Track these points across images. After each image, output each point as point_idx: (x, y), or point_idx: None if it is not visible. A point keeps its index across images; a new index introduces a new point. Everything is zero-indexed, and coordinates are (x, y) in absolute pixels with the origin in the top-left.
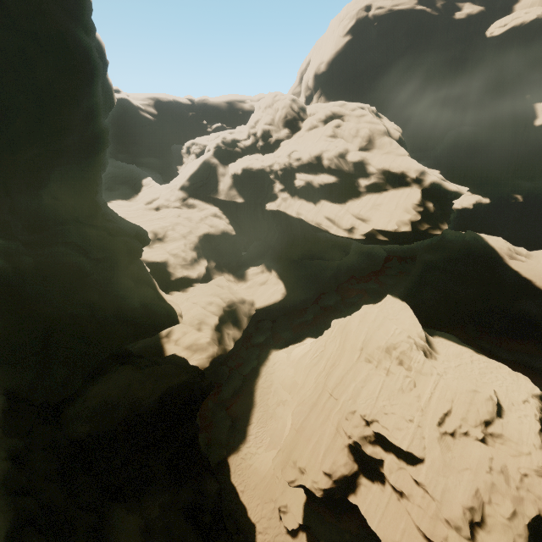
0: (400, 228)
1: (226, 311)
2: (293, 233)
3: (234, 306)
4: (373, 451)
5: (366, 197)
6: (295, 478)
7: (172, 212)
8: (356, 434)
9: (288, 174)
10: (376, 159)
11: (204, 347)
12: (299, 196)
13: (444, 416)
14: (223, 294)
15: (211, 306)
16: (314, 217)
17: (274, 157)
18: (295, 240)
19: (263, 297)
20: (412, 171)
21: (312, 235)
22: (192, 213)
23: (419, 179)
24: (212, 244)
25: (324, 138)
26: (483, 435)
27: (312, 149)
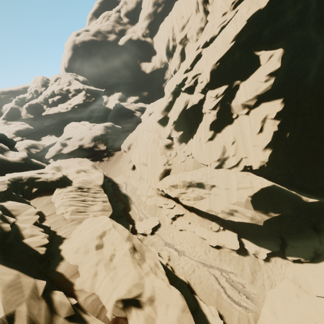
0: (80, 102)
1: (31, 146)
2: (57, 121)
3: (35, 145)
4: (64, 141)
5: (72, 99)
6: (48, 156)
7: (0, 126)
8: (60, 140)
9: (46, 101)
10: (72, 87)
11: (21, 151)
12: (52, 107)
13: (81, 130)
14: (29, 142)
15: (23, 144)
16: (57, 110)
17: (40, 97)
18: (59, 123)
19: (49, 142)
20: (81, 87)
21: (63, 119)
22: (11, 126)
23: (84, 89)
24: (23, 133)
25: (55, 86)
26: (88, 129)
27: (50, 90)
